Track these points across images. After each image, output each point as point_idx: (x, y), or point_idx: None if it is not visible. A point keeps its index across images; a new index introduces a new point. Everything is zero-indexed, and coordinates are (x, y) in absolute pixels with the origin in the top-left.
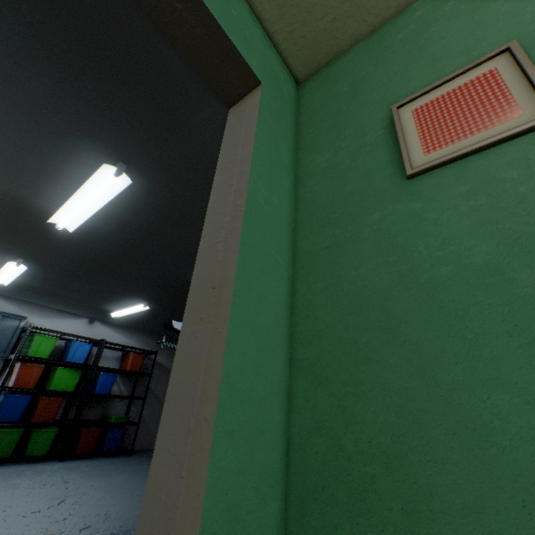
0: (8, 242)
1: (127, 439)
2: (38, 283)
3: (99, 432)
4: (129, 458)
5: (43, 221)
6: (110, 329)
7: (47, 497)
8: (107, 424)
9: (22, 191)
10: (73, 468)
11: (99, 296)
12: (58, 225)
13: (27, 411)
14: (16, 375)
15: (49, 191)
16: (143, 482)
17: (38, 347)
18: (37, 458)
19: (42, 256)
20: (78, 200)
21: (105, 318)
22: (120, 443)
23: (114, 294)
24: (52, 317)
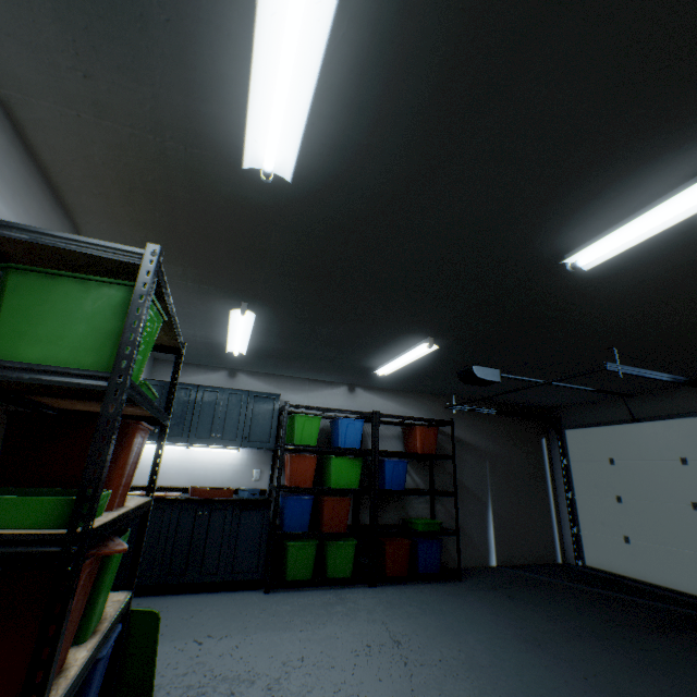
0: (217, 272)
1: (442, 552)
2: (277, 343)
3: (406, 546)
4: (462, 588)
5: (240, 187)
6: (377, 397)
7: (383, 689)
8: (414, 534)
9: (174, 89)
10: (392, 606)
11: (356, 344)
12: (262, 170)
13: (312, 515)
14: (288, 471)
15: (214, 43)
16: (528, 666)
17: (301, 432)
18: (341, 582)
19: (265, 286)
20: (277, 10)
21: (367, 382)
22: (439, 562)
23: (377, 335)
24: (305, 390)
